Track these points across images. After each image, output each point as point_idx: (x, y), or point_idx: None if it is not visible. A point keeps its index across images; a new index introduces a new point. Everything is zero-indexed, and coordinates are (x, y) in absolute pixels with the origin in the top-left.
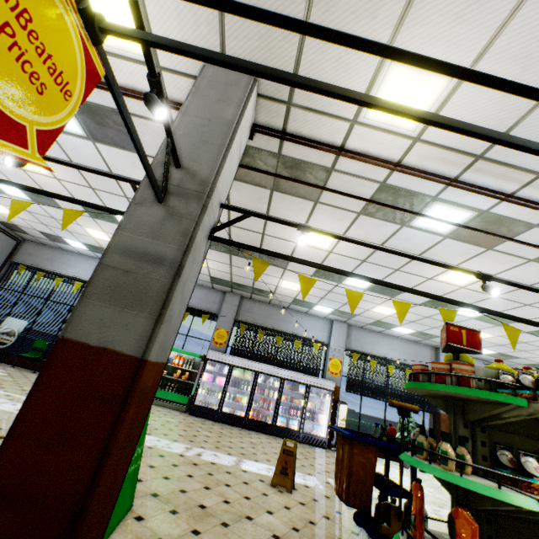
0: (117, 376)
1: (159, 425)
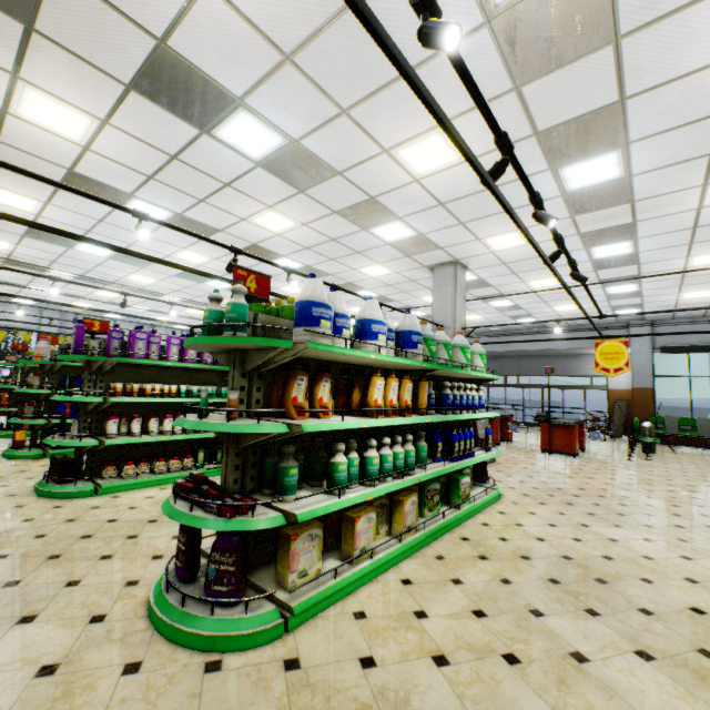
0: None
1: None
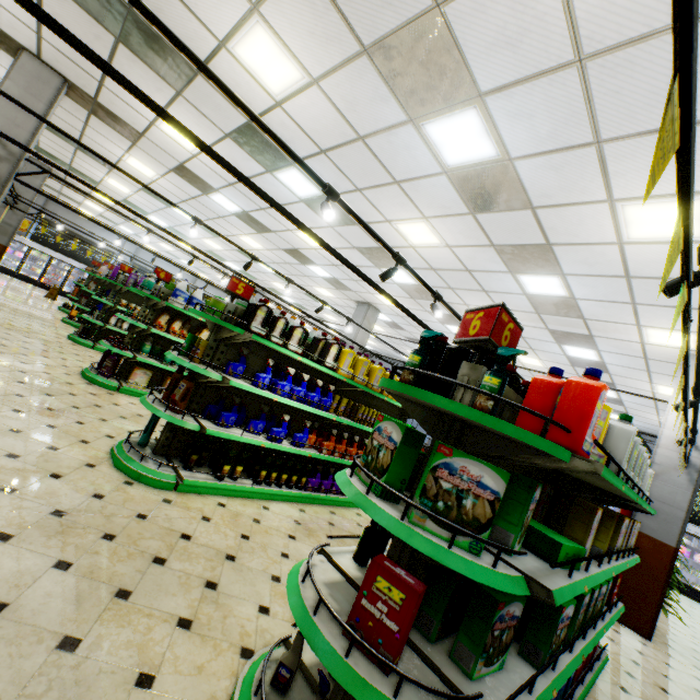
0: (1, 249)
1: None
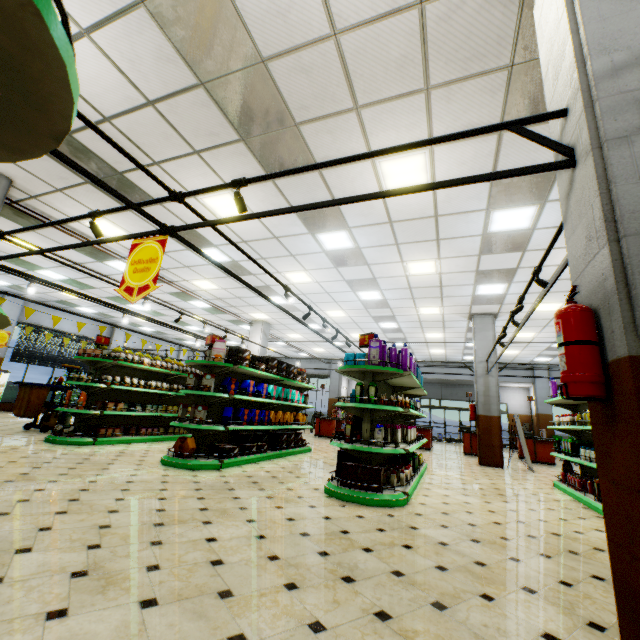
0: None
1: None
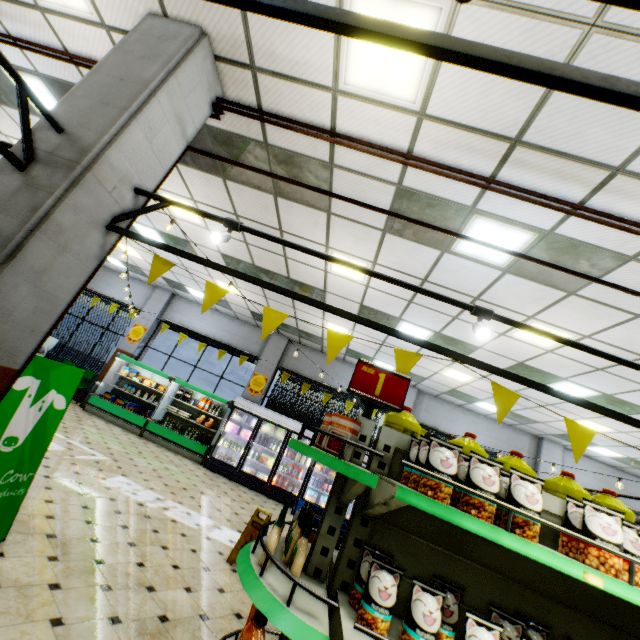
0: None
1: (149, 470)
